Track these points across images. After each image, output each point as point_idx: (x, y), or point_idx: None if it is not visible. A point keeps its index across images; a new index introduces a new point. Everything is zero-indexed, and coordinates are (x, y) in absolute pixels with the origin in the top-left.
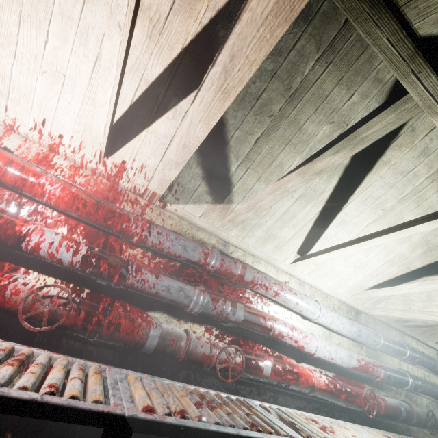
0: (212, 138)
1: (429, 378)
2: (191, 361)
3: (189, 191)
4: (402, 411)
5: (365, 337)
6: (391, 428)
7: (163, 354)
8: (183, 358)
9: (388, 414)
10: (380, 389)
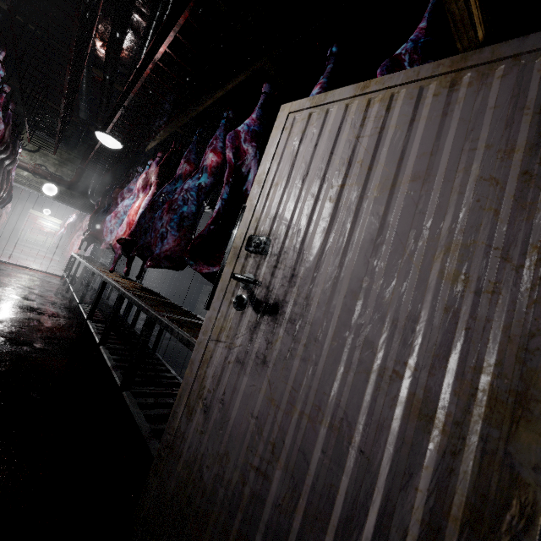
0: None
1: None
2: None
3: None
4: None
5: None
6: None
7: None
8: None
9: None
10: None
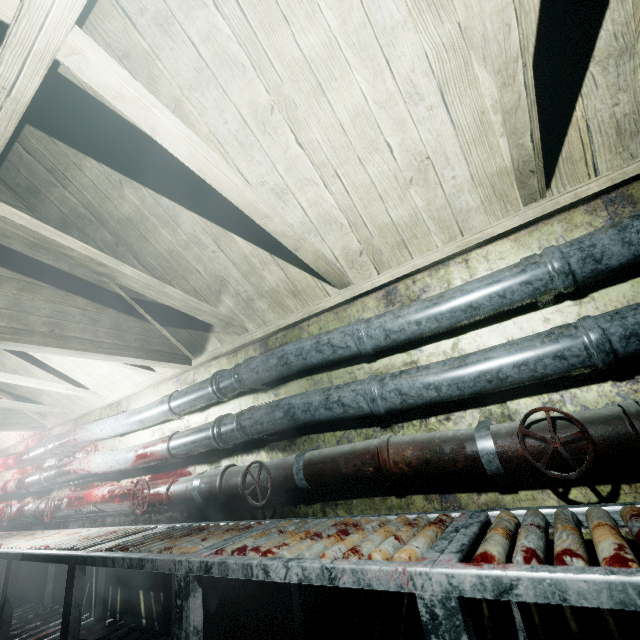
0: (1, 393)
1: (350, 376)
2: (42, 516)
3: (39, 414)
4: (193, 488)
5: (146, 417)
6: (237, 515)
7: (36, 517)
8: (37, 516)
9: (176, 500)
10: (214, 463)
